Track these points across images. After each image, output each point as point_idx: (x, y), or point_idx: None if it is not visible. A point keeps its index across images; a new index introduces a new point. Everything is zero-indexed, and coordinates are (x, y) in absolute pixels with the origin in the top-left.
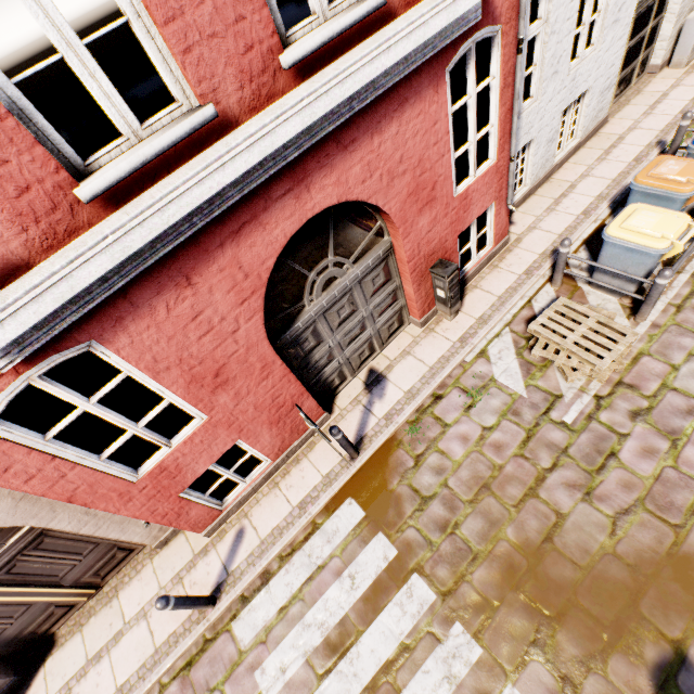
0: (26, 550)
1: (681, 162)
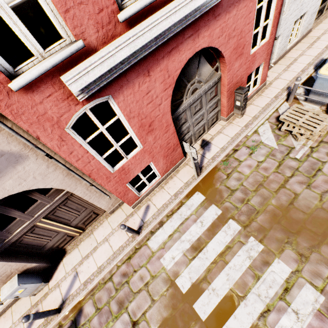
0: (60, 205)
1: None
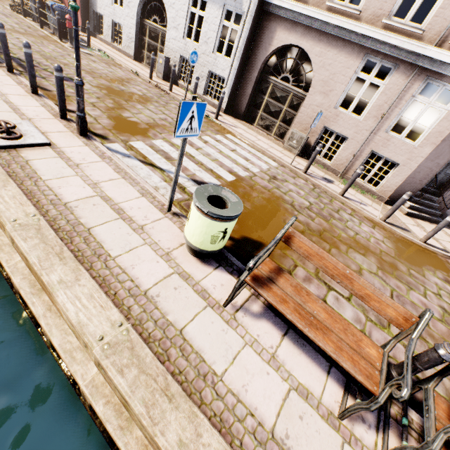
0: None
1: (56, 1)
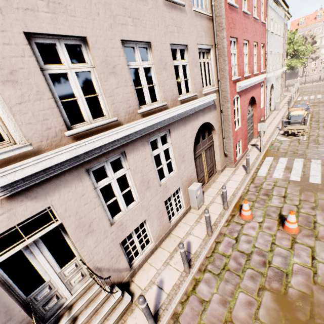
0: (208, 148)
1: (295, 108)
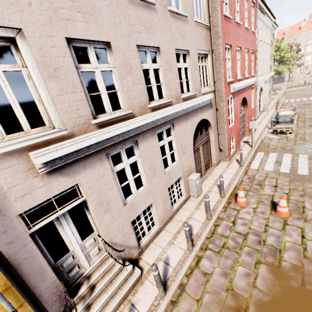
0: (205, 143)
1: (283, 109)
